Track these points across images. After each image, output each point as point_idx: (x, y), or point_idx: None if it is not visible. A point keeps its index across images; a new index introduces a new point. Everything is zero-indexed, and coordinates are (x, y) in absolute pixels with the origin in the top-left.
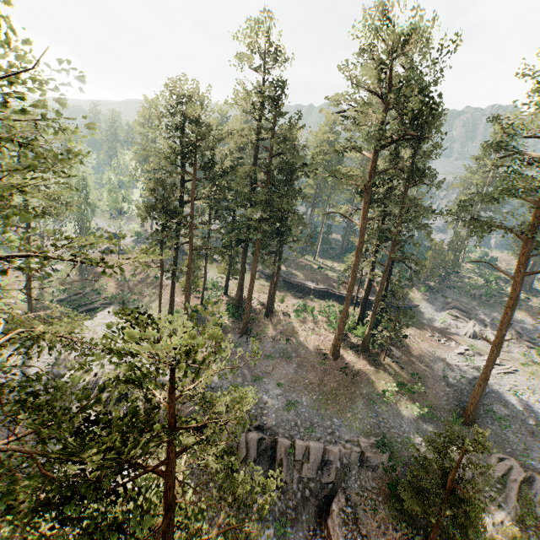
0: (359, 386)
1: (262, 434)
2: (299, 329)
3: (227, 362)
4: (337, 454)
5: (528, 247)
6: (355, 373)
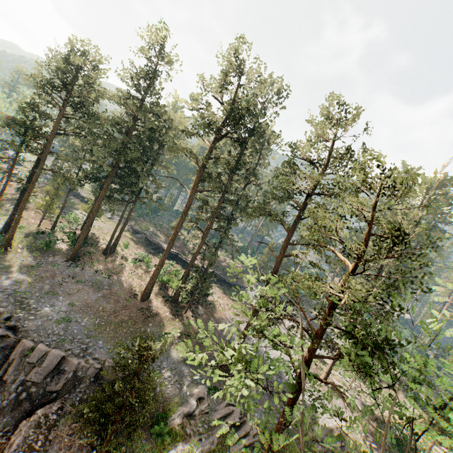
0: (148, 324)
1: (13, 333)
2: (127, 271)
3: (34, 275)
4: (74, 365)
5: (289, 236)
6: (152, 315)
